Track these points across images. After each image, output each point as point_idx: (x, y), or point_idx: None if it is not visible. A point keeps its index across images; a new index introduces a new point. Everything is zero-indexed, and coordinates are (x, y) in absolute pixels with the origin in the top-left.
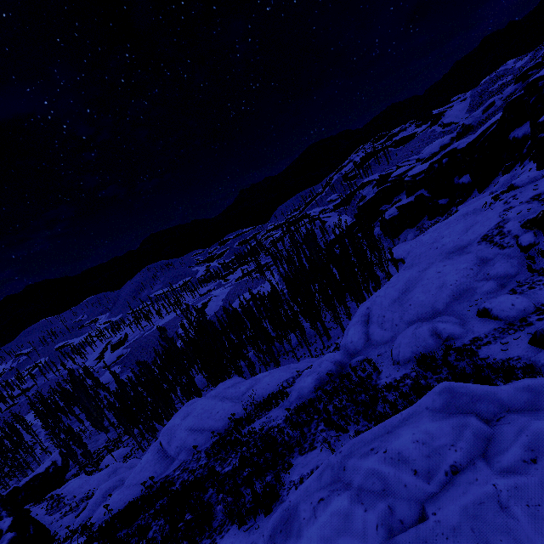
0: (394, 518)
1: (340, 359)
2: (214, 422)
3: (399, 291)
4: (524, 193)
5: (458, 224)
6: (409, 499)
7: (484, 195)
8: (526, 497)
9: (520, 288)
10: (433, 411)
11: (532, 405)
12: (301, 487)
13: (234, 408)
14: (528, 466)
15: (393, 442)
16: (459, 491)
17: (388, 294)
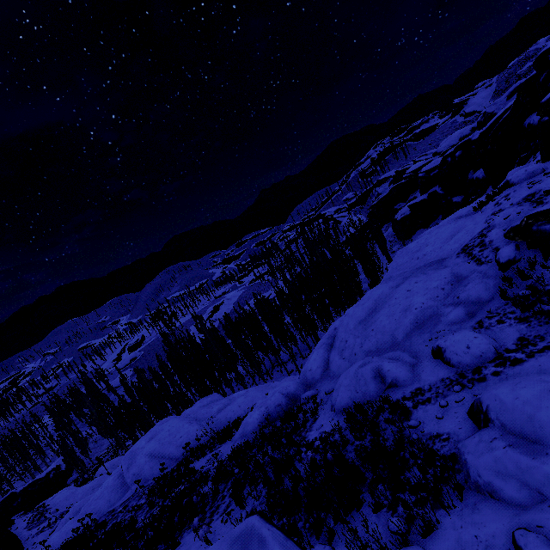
0: None
1: (293, 390)
2: (174, 449)
3: (366, 310)
4: (518, 192)
5: (446, 230)
6: None
7: None
8: None
9: (488, 321)
10: None
11: None
12: None
13: (198, 433)
14: None
15: None
16: None
17: (356, 314)
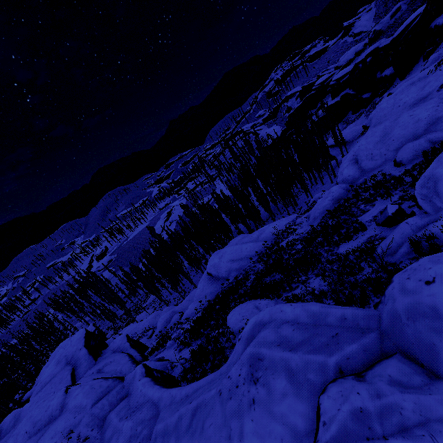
0: None
1: (345, 185)
2: (248, 253)
3: (379, 136)
4: None
5: (411, 89)
6: None
7: (412, 77)
8: None
9: None
10: None
11: None
12: (427, 170)
13: (257, 244)
14: None
15: None
16: None
17: (371, 141)
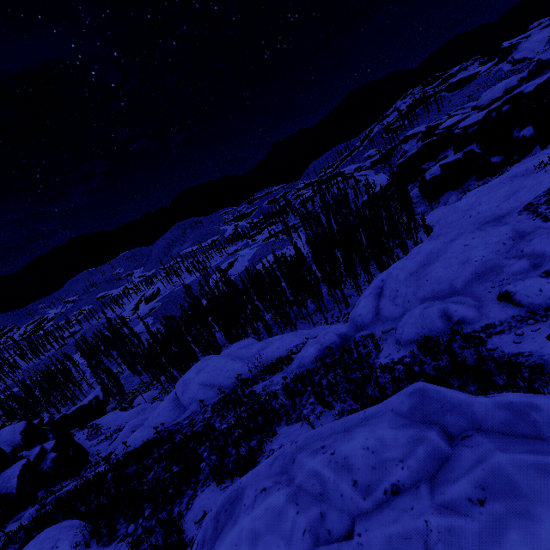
0: (323, 527)
1: (345, 331)
2: (224, 380)
3: (418, 264)
4: None
5: (502, 189)
6: (342, 510)
7: (546, 153)
8: (457, 545)
9: None
10: (396, 415)
11: (508, 427)
12: (253, 470)
13: (243, 368)
14: (472, 507)
15: (344, 444)
16: (391, 517)
17: (406, 267)
